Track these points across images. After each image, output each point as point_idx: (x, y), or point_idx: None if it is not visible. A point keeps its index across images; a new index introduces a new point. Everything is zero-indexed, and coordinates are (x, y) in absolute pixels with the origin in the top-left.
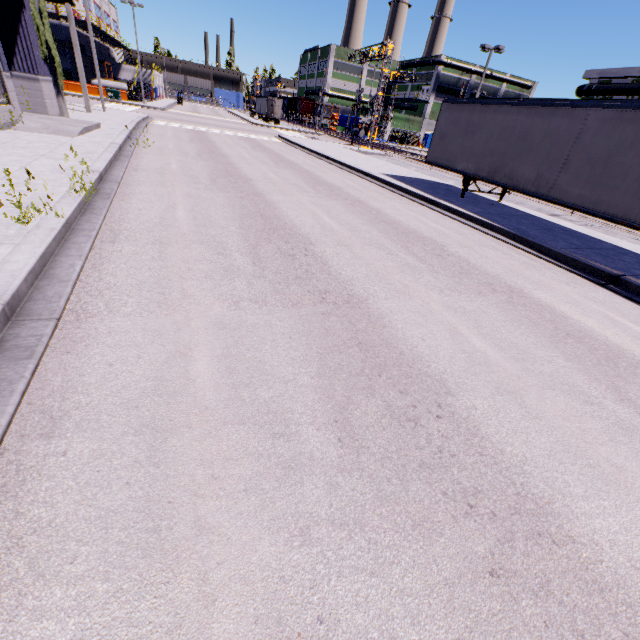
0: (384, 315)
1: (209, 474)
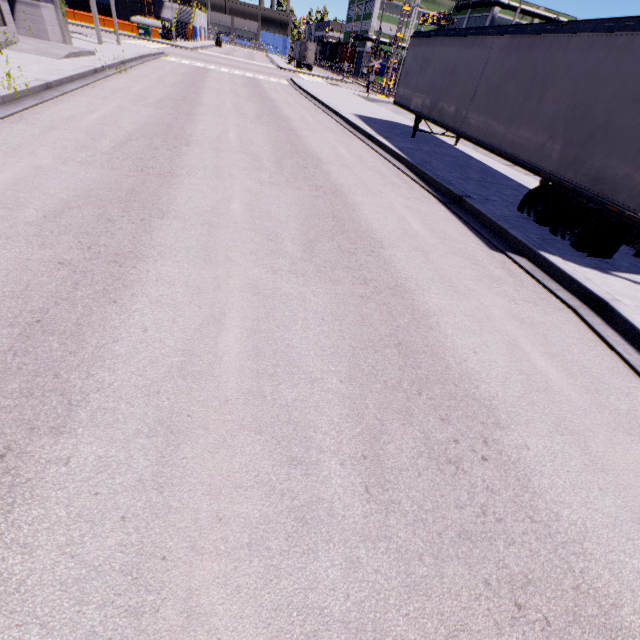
0: (180, 184)
1: None
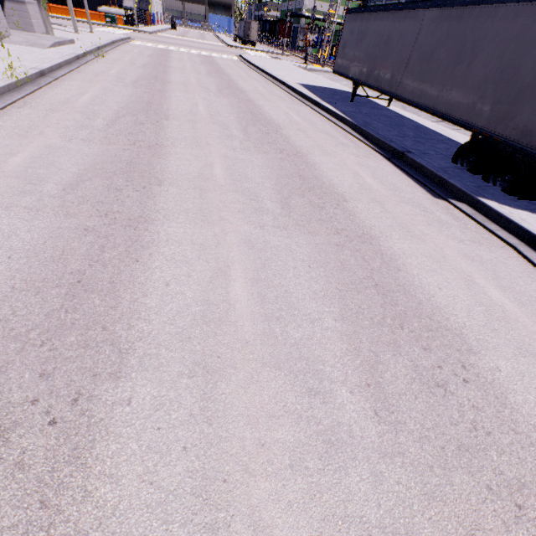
0: (168, 154)
1: None
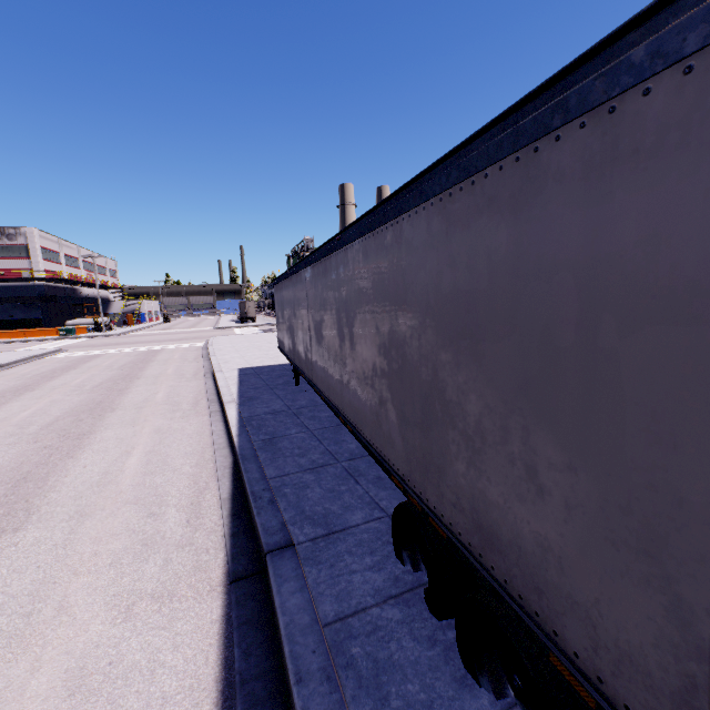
0: None
1: None
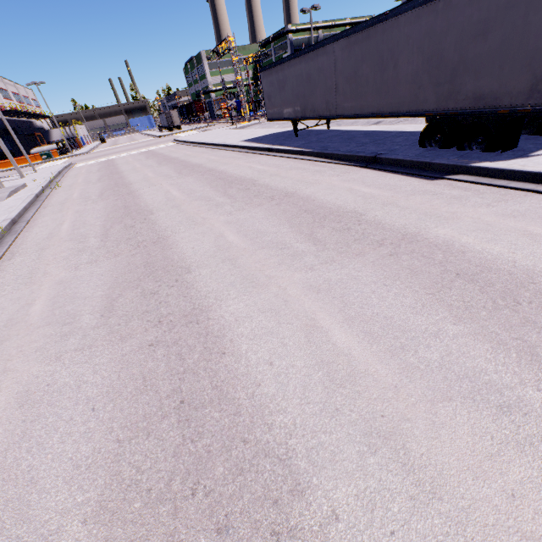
0: (175, 242)
1: (19, 351)
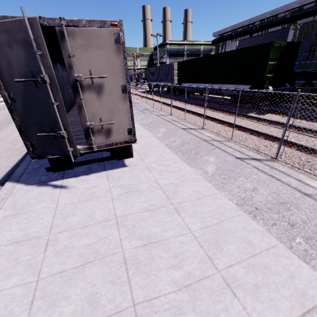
0: None
1: None
